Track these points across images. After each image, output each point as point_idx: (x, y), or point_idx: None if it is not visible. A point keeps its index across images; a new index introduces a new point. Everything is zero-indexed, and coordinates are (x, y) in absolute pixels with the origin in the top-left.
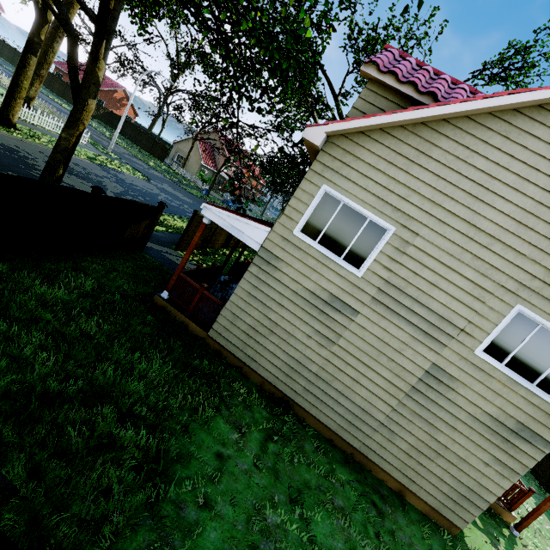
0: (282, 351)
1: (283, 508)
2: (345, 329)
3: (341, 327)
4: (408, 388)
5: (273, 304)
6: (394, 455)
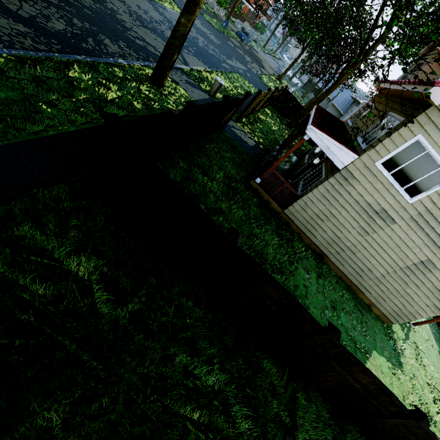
0: (331, 231)
1: (330, 310)
2: (380, 229)
3: (378, 228)
4: (404, 266)
5: (337, 205)
6: (375, 291)
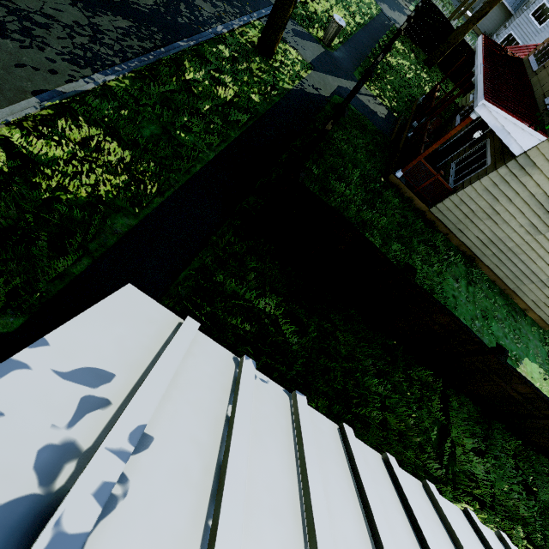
0: (490, 230)
1: (480, 320)
2: None
3: None
4: None
5: (504, 200)
6: (536, 295)
